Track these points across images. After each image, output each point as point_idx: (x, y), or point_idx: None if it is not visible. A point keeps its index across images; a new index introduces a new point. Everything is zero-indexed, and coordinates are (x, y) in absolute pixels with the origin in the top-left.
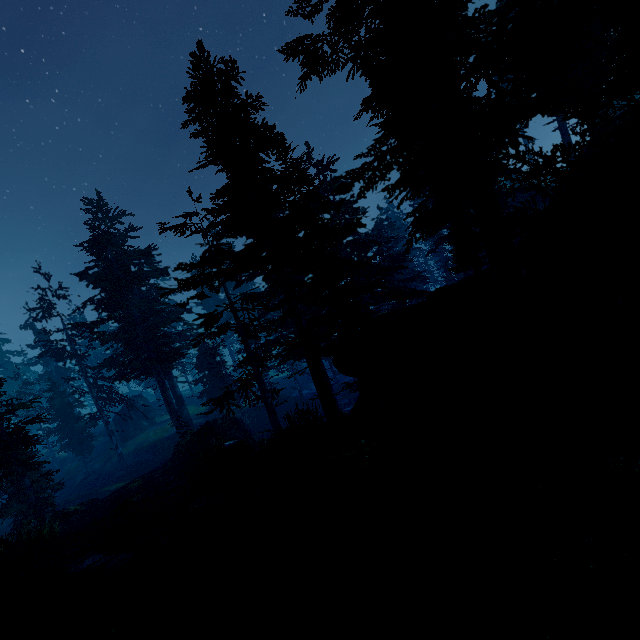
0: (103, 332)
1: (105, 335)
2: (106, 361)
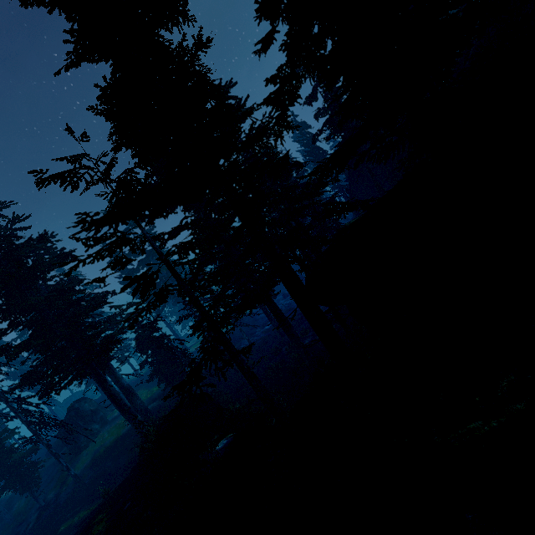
0: (6, 345)
1: (10, 348)
2: (23, 378)
